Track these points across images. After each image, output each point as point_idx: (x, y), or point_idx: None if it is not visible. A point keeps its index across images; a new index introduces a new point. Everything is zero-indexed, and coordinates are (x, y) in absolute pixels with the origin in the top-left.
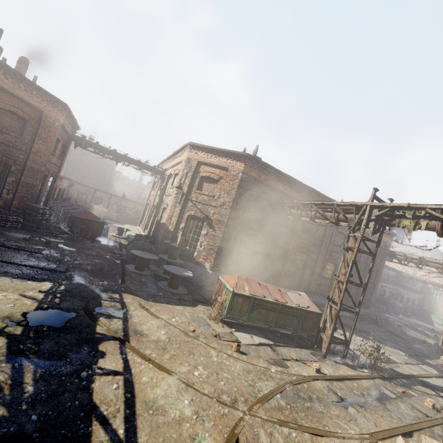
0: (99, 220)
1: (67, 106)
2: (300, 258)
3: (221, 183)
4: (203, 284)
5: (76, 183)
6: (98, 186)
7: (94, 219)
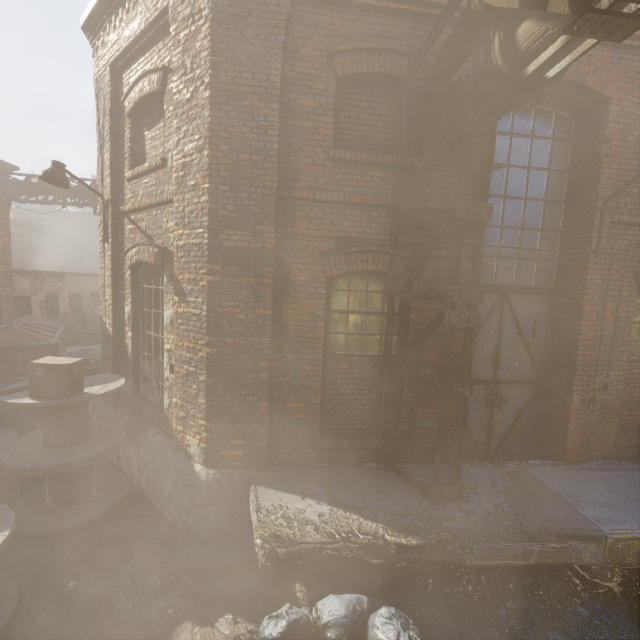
0: (37, 342)
1: None
2: None
3: (170, 95)
4: (188, 528)
5: None
6: None
7: (22, 342)
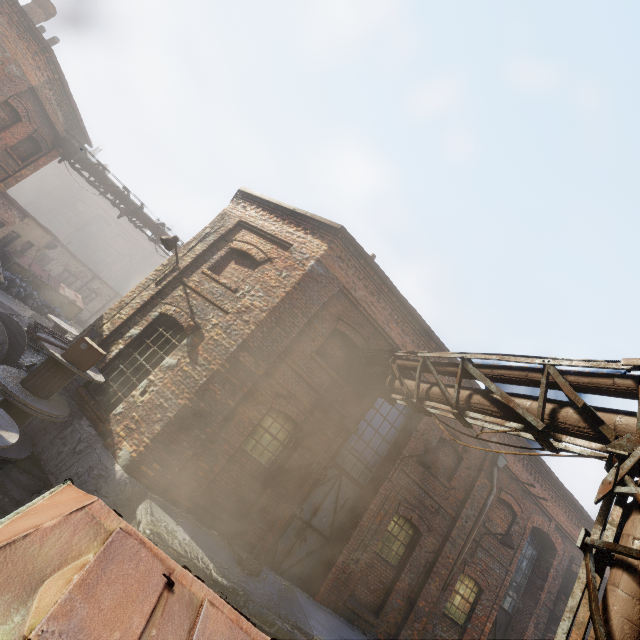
0: None
1: (52, 56)
2: (397, 534)
3: (263, 270)
4: None
5: (71, 255)
6: (121, 288)
7: None
